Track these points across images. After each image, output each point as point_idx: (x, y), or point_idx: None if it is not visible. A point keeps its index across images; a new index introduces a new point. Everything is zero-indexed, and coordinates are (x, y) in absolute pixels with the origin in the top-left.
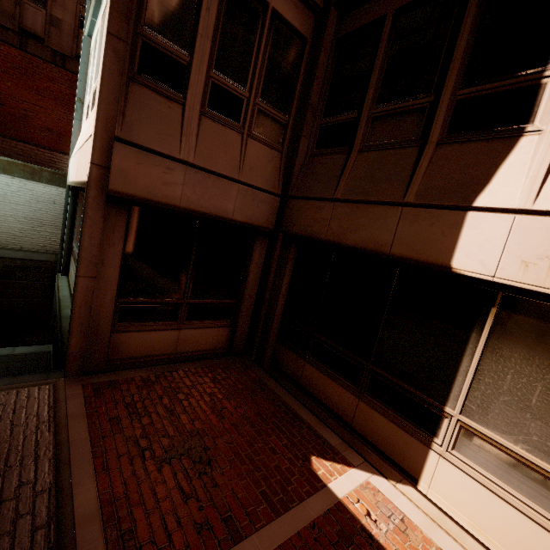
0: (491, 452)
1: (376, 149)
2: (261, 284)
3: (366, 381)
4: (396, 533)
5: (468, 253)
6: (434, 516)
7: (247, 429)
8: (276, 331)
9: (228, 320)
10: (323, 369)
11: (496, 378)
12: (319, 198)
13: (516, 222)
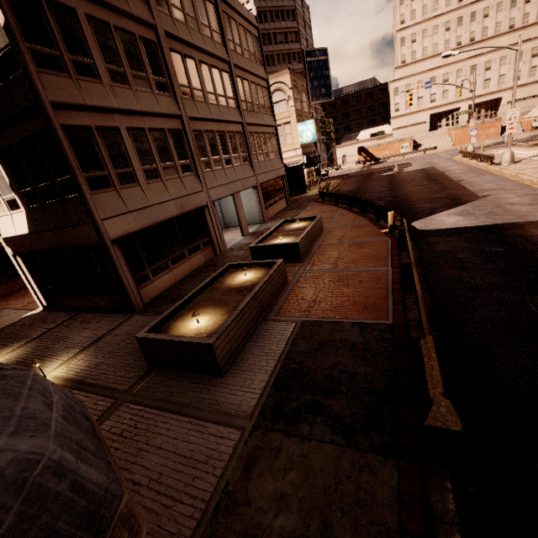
0: None
1: None
2: None
3: None
4: None
5: None
6: None
7: None
8: None
9: None
10: None
11: None
12: None
13: None
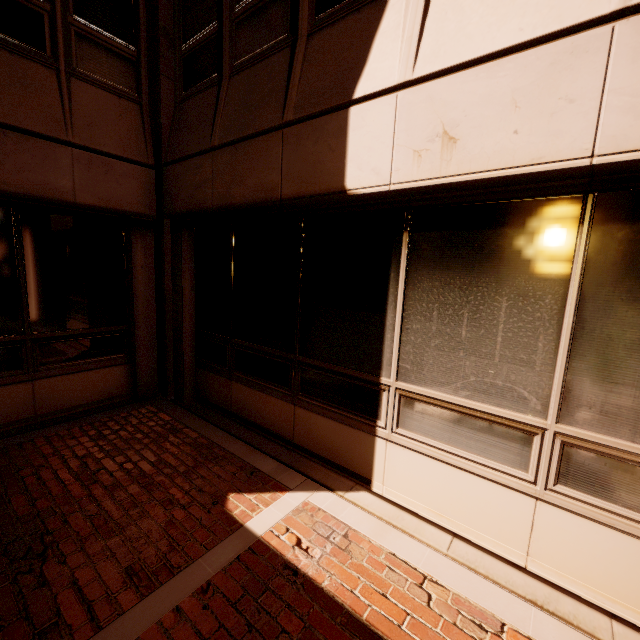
0: (434, 414)
1: (247, 67)
2: (158, 296)
3: (297, 380)
4: (334, 554)
5: (360, 164)
6: (389, 516)
7: (133, 487)
8: (192, 353)
9: (120, 355)
10: (251, 382)
11: (423, 321)
12: (195, 153)
13: (400, 101)
